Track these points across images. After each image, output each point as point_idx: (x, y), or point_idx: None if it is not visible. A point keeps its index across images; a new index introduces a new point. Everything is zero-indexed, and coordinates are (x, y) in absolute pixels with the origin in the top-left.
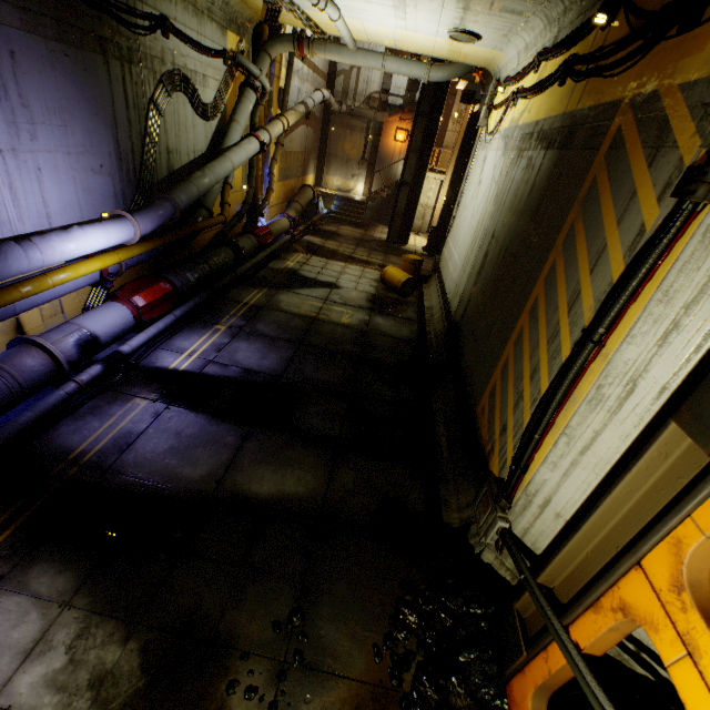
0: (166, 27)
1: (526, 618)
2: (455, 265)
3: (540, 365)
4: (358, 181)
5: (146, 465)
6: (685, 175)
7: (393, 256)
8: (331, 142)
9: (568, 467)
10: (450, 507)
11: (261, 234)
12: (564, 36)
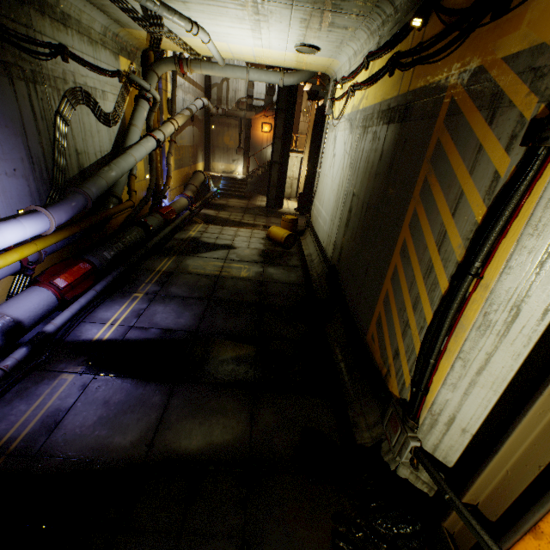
0: (65, 53)
1: (454, 534)
2: (324, 220)
3: (421, 297)
4: (238, 164)
5: (76, 441)
6: (531, 127)
7: (273, 218)
8: (213, 137)
9: (467, 387)
10: (360, 428)
11: (165, 212)
12: (385, 40)
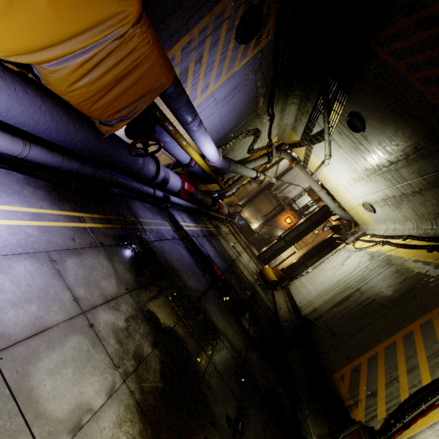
0: (272, 119)
1: None
2: (309, 291)
3: (420, 367)
4: (257, 222)
5: (169, 256)
6: None
7: (260, 265)
8: (258, 199)
9: None
10: (306, 429)
11: (221, 206)
12: (428, 236)
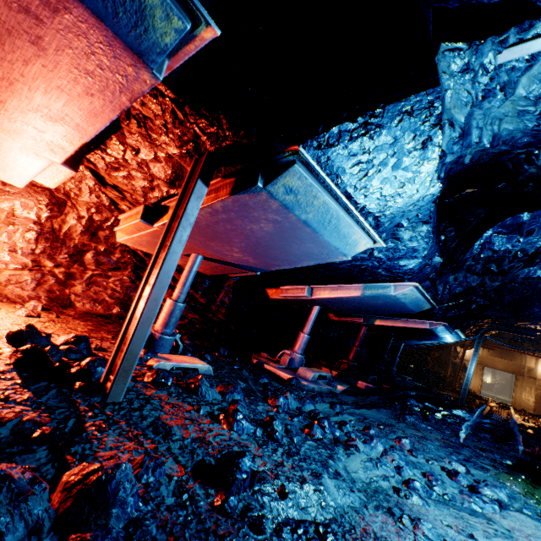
0: None
1: None
2: None
3: None
4: (487, 376)
5: None
6: None
7: None
8: None
9: None
10: None
11: None
12: None
